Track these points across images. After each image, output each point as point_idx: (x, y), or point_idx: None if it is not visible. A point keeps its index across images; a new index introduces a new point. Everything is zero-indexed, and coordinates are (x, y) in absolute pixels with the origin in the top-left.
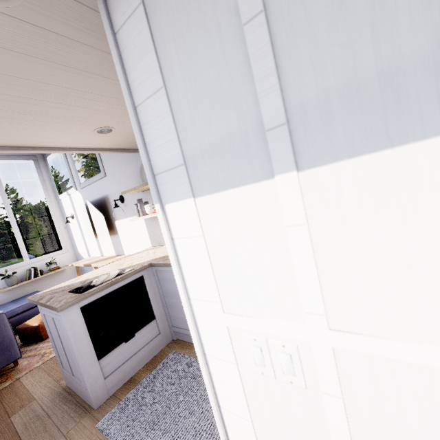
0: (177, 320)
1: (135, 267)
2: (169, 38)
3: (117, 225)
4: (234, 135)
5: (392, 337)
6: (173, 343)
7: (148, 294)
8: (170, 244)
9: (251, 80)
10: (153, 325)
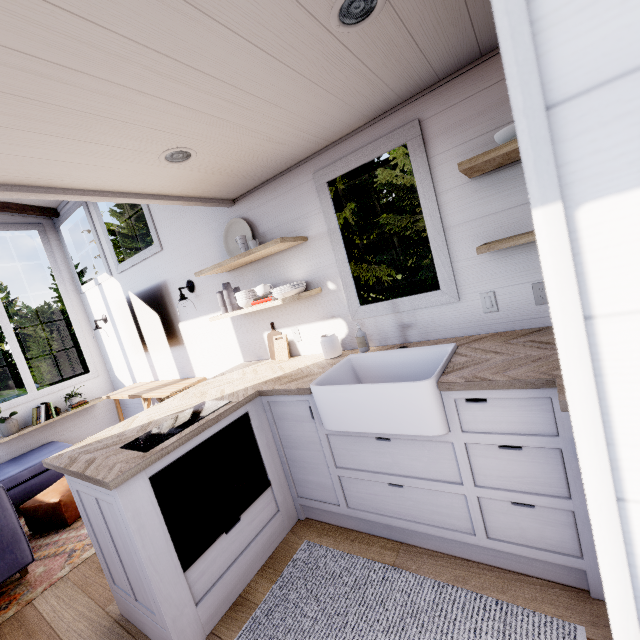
0: (307, 487)
1: (233, 397)
2: None
3: (183, 330)
4: None
5: None
6: (301, 526)
7: (258, 444)
8: (583, 334)
9: None
10: (268, 497)
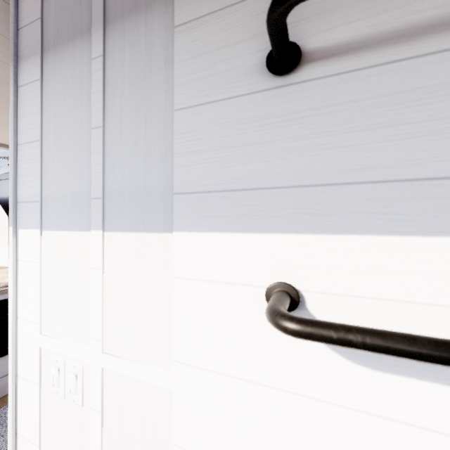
0: None
1: None
2: (52, 111)
3: None
4: (75, 193)
5: (133, 359)
6: None
7: None
8: (12, 264)
9: (91, 163)
10: None
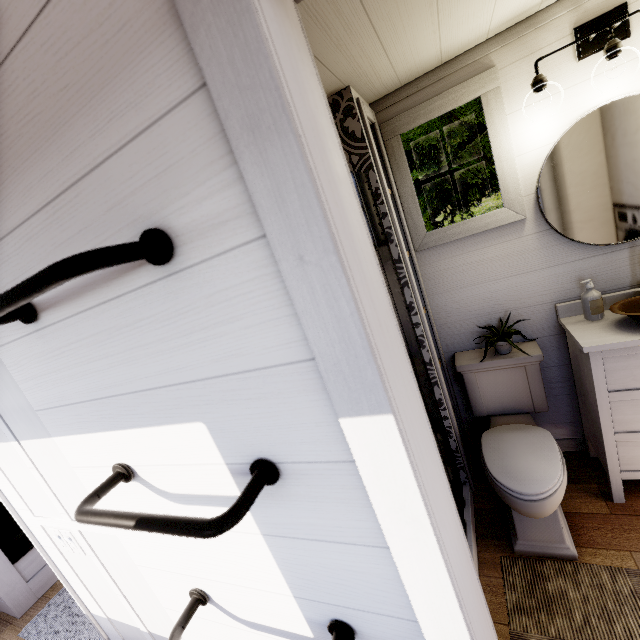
0: None
1: None
2: None
3: None
4: None
5: None
6: None
7: None
8: None
9: None
10: None
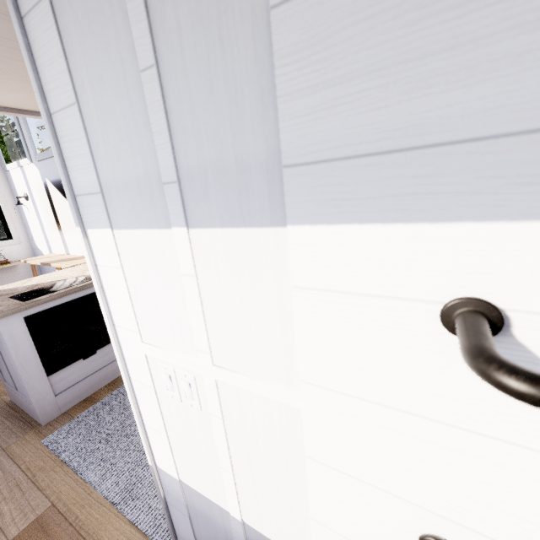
0: None
1: None
2: (78, 51)
3: None
4: (141, 178)
5: (249, 374)
6: None
7: None
8: (92, 270)
9: (151, 129)
10: None
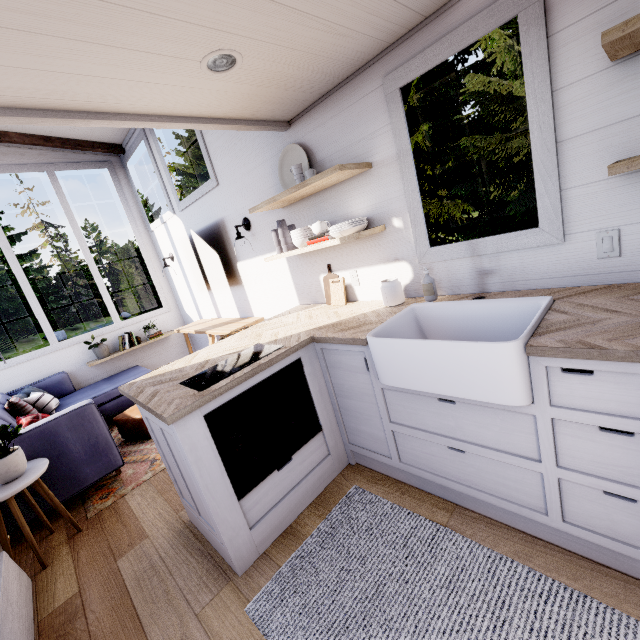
0: (358, 436)
1: (286, 342)
2: None
3: (241, 270)
4: None
5: None
6: (351, 470)
7: (310, 390)
8: None
9: None
10: (319, 441)
